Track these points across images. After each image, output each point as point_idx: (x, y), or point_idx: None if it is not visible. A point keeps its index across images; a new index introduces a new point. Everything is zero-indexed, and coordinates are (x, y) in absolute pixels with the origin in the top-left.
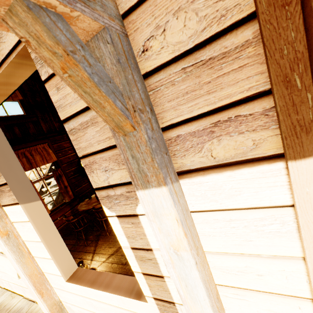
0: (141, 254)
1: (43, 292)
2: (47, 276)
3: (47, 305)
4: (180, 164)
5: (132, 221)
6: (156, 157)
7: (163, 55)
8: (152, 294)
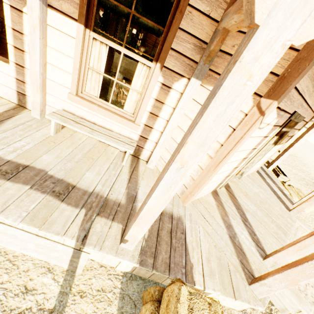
0: (17, 34)
1: None
2: None
3: None
4: (50, 2)
5: (19, 13)
6: None
7: None
8: (15, 60)
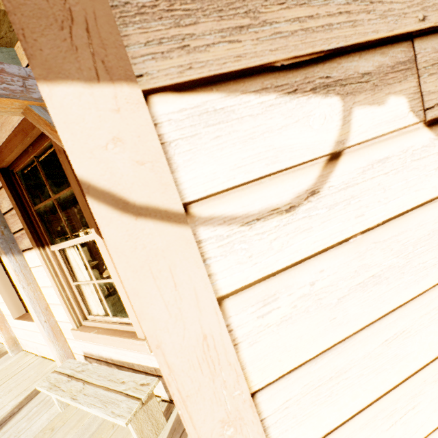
0: None
1: (3, 328)
2: (6, 317)
3: (5, 337)
4: (21, 247)
5: None
6: (1, 245)
7: (5, 209)
8: None
